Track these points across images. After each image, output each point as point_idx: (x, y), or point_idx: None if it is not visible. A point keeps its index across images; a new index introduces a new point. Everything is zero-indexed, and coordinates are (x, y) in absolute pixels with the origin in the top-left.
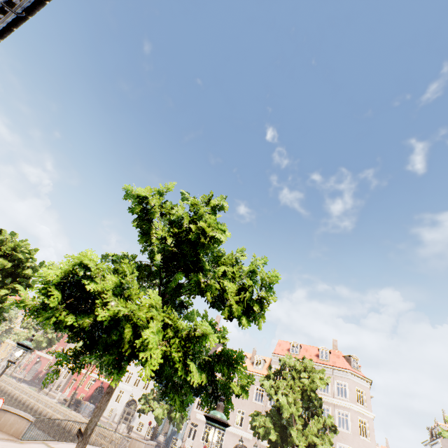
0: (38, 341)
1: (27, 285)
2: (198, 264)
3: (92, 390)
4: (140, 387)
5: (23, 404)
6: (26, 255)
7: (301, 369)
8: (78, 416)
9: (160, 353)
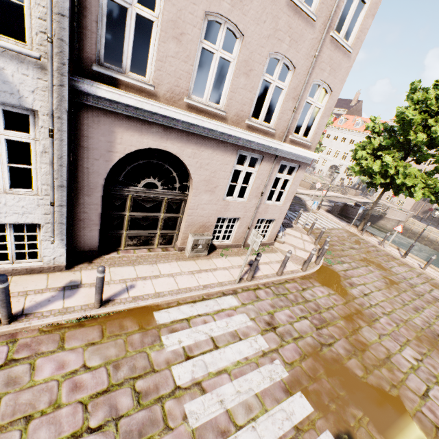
0: None
1: None
2: None
3: None
4: (339, 158)
5: None
6: None
7: None
8: (306, 174)
9: (420, 193)
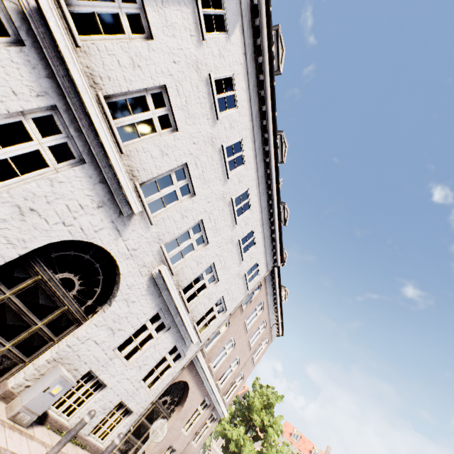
0: None
1: None
2: (266, 433)
3: None
4: None
5: None
6: None
7: None
8: None
9: None
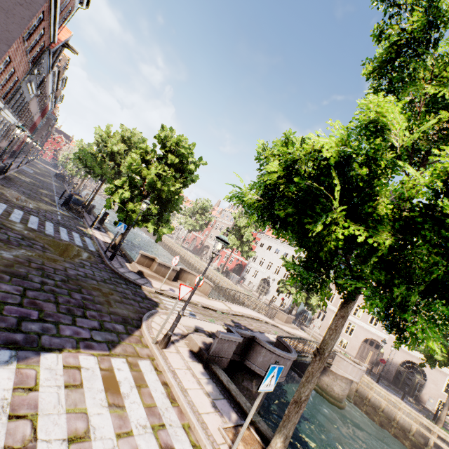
0: (193, 225)
1: (191, 181)
2: None
3: (234, 265)
4: (271, 271)
5: (193, 265)
6: (187, 150)
7: None
8: (229, 282)
9: None
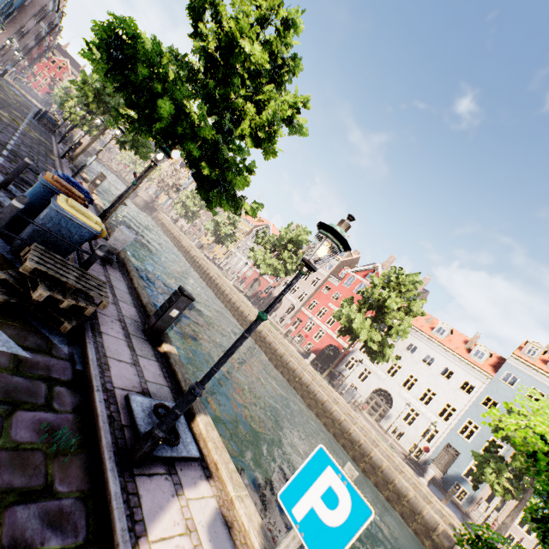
0: (274, 268)
1: None
2: None
3: (323, 345)
4: (398, 381)
5: (269, 344)
6: None
7: None
8: (351, 410)
9: None
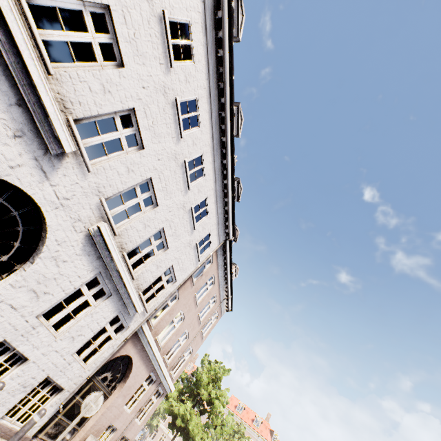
0: None
1: None
2: (212, 405)
3: None
4: None
5: None
6: None
7: (237, 430)
8: None
9: None
